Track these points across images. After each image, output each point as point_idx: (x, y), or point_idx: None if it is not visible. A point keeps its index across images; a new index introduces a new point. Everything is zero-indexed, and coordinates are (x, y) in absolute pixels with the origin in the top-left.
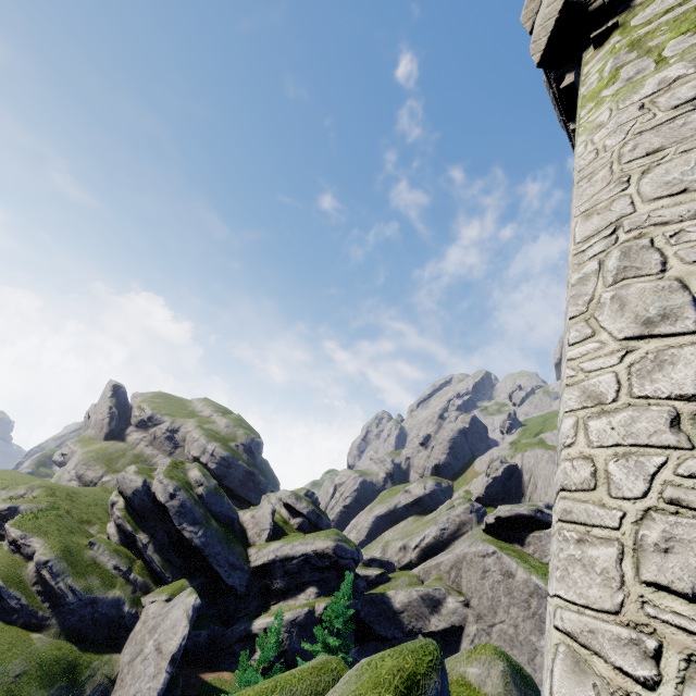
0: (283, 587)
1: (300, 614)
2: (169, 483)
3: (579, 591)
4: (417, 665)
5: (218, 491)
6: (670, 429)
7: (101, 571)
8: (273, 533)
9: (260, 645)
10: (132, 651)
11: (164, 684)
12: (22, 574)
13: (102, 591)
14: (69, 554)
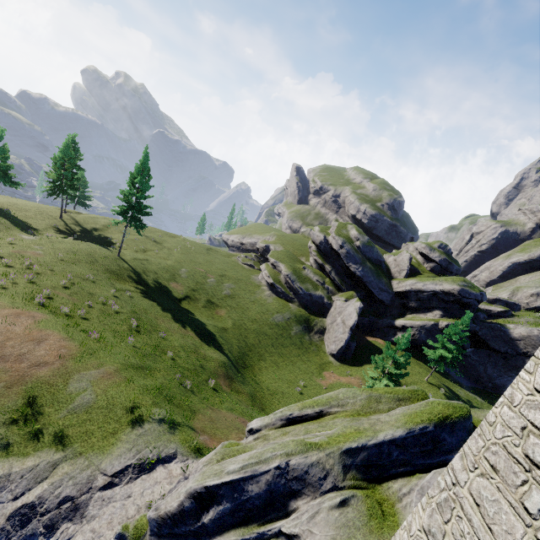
0: (415, 307)
1: (427, 324)
2: (338, 239)
3: (471, 445)
4: (453, 413)
5: (369, 244)
6: (520, 429)
7: (311, 282)
8: (410, 272)
9: (397, 341)
10: (331, 319)
11: (348, 338)
12: (279, 279)
13: (313, 291)
14: (295, 272)
